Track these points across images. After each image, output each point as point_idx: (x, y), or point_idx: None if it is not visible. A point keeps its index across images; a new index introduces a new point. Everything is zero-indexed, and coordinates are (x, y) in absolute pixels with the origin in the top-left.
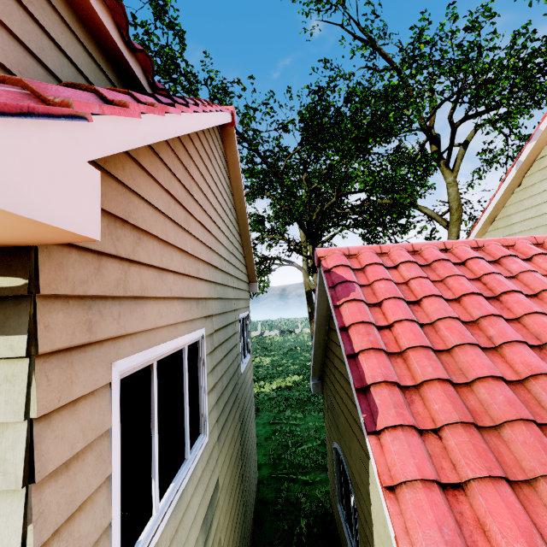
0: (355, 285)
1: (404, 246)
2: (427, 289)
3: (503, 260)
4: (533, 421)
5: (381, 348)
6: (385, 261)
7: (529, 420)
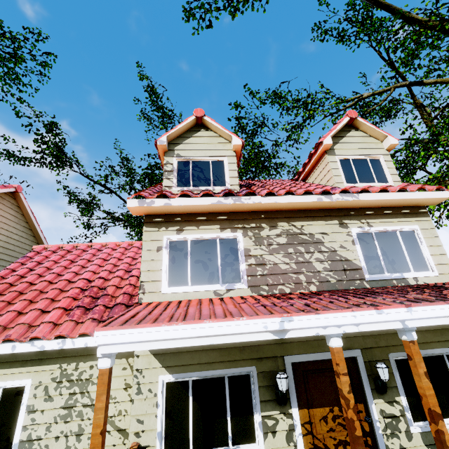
0: (28, 257)
1: (74, 244)
2: (52, 258)
3: (104, 249)
4: (20, 292)
5: (1, 275)
6: (59, 250)
7: (18, 291)
